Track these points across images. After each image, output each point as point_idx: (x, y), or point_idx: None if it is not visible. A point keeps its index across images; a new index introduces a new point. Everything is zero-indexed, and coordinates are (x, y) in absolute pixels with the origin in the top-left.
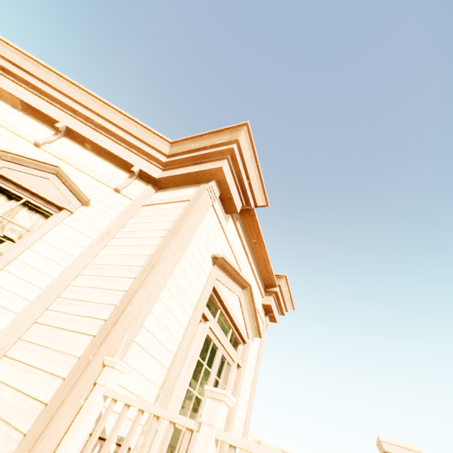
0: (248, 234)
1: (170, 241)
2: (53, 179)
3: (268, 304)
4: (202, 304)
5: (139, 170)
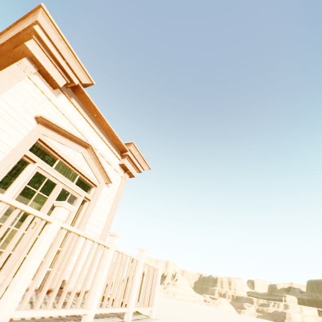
0: (89, 110)
1: None
2: None
3: (122, 163)
4: (21, 148)
5: None
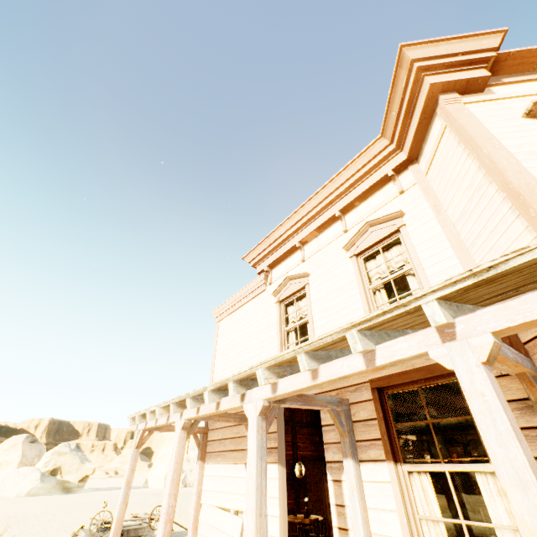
0: (530, 69)
1: (476, 146)
2: (373, 229)
3: None
4: None
5: (391, 171)
